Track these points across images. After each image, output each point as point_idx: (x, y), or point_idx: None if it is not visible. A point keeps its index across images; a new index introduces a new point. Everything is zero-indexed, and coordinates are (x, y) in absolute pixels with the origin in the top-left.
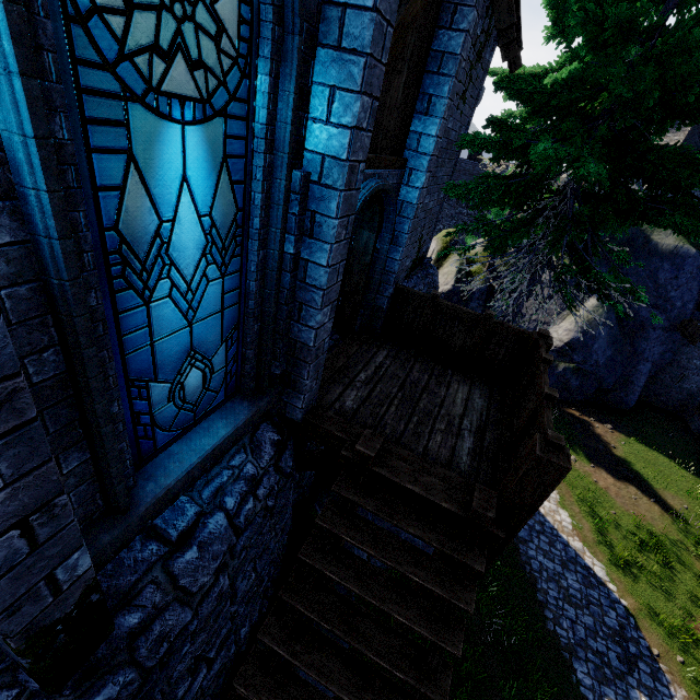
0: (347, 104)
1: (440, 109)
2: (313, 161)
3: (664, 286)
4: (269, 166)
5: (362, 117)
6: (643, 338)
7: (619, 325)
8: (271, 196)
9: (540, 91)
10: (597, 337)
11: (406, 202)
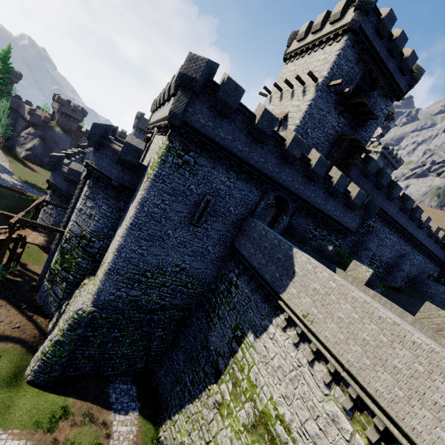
0: None
1: None
2: None
3: (57, 139)
4: None
5: None
6: (53, 151)
7: (46, 146)
8: None
9: None
10: (38, 147)
11: None
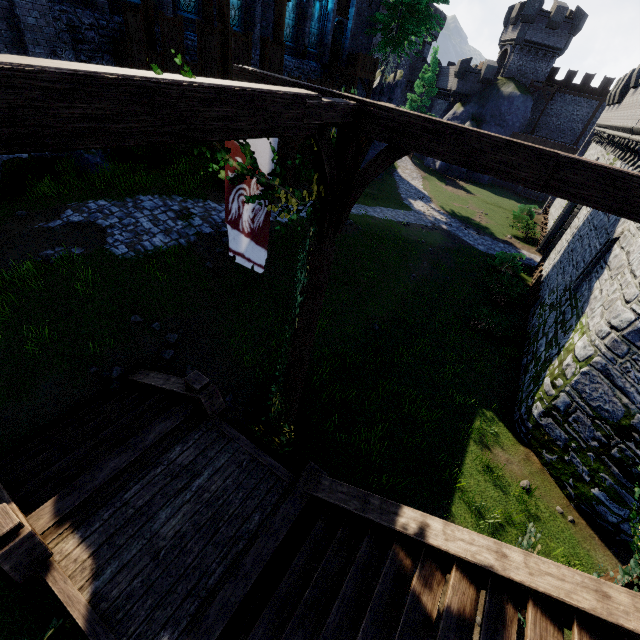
0: (333, 2)
1: (354, 6)
2: (329, 10)
3: (503, 114)
4: (324, 9)
5: (335, 3)
6: None
7: None
8: (324, 14)
9: (388, 3)
10: None
11: (349, 29)
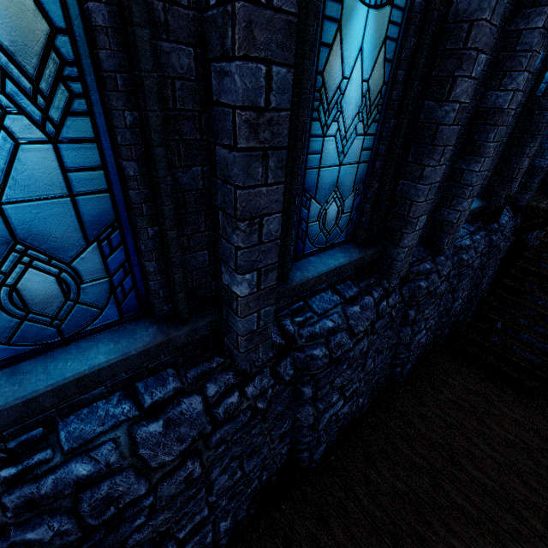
0: None
1: None
2: None
3: None
4: None
5: None
6: None
7: None
8: None
9: None
10: None
11: None
